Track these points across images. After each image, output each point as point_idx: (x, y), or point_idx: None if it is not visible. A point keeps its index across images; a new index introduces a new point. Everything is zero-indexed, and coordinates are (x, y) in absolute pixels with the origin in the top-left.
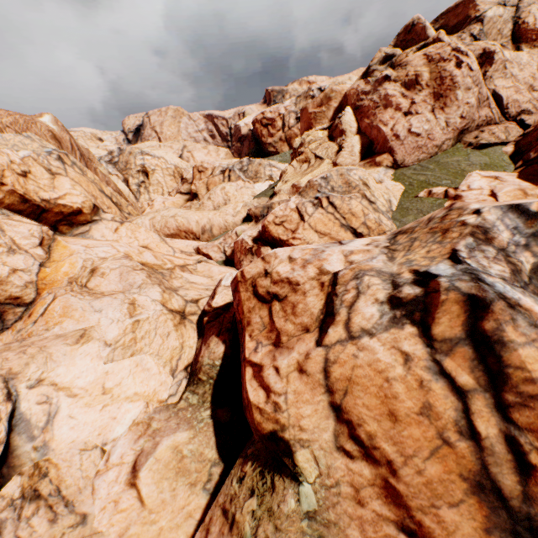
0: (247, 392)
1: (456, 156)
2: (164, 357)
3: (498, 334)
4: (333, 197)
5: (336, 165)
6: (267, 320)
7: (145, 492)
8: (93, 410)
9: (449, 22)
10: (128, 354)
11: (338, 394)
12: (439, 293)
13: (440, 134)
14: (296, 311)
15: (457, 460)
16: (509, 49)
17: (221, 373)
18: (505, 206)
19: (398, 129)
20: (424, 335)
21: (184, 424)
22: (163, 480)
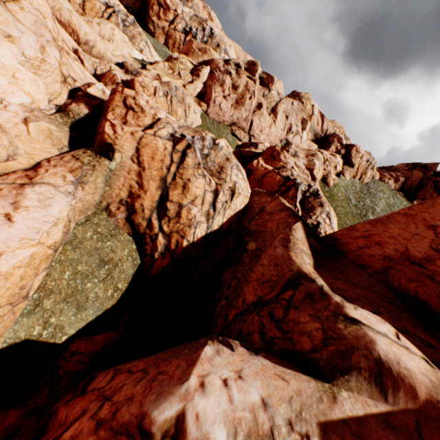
0: (105, 129)
1: (225, 130)
2: (49, 90)
3: (188, 154)
4: (174, 99)
5: (185, 88)
6: (124, 115)
7: (31, 131)
8: (4, 80)
9: (265, 79)
10: (32, 71)
11: (141, 146)
12: (184, 140)
13: (228, 117)
14: (139, 119)
15: (162, 173)
16: (268, 112)
17: (81, 121)
18: (213, 138)
19: (217, 99)
20: (174, 147)
21: (54, 125)
22: (41, 134)
